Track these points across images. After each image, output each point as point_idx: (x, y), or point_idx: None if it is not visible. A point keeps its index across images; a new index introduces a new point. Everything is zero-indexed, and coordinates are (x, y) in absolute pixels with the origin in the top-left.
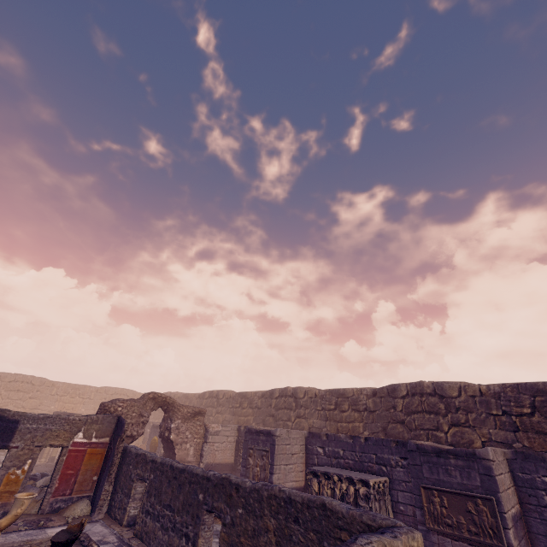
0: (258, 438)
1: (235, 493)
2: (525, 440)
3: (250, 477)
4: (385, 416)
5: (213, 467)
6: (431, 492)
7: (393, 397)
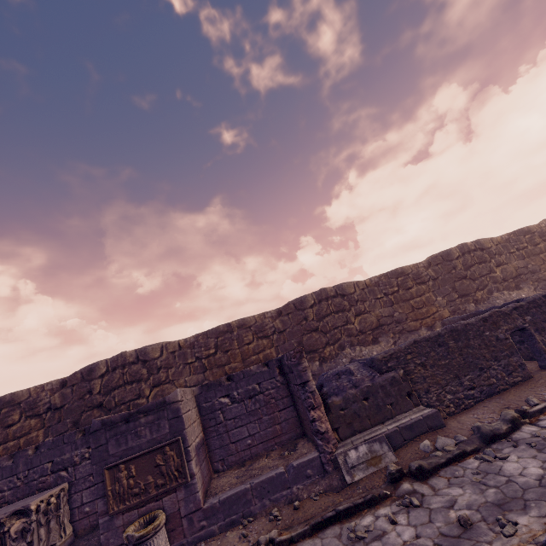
0: None
1: None
2: (211, 376)
3: None
4: (77, 407)
5: None
6: (117, 469)
7: (89, 380)
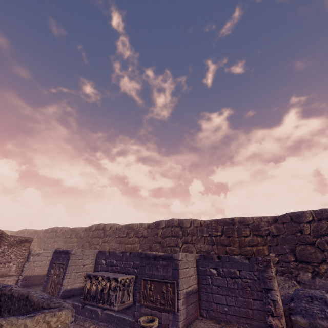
0: (60, 255)
1: None
2: (216, 250)
3: (50, 282)
4: (151, 240)
5: (31, 278)
6: (147, 282)
7: (157, 228)
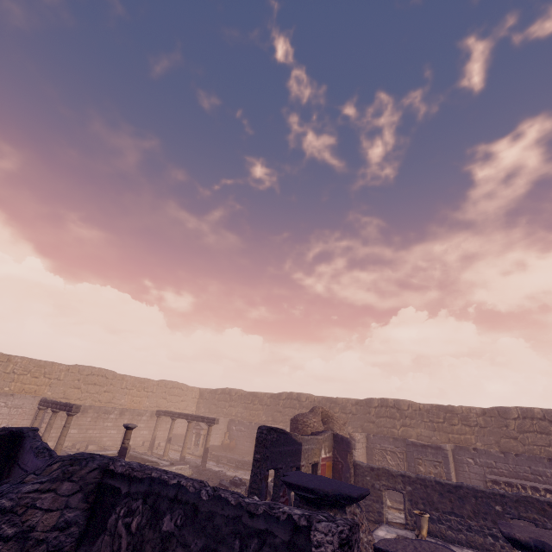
0: (425, 450)
1: (549, 508)
2: None
3: None
4: (497, 432)
5: None
6: None
7: (505, 418)
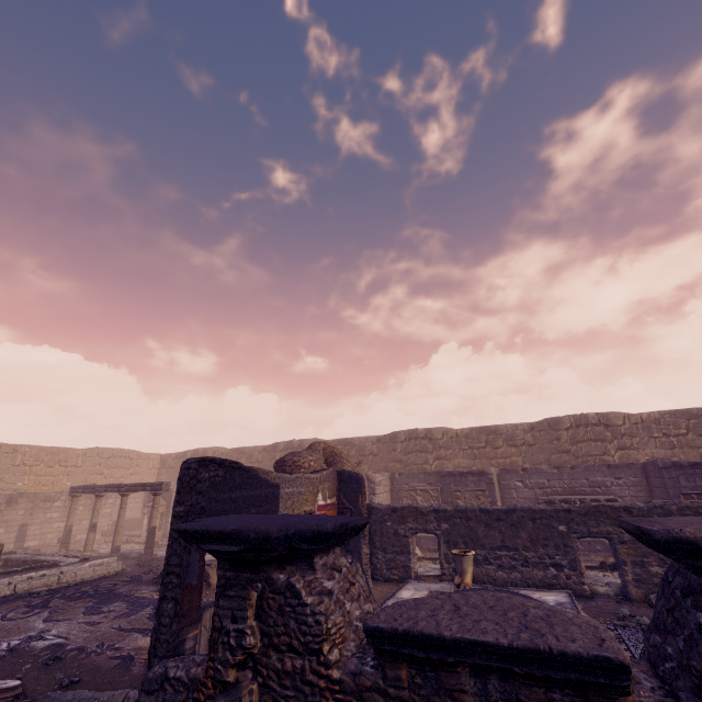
0: (465, 479)
1: (626, 515)
2: (681, 455)
3: None
4: (547, 448)
5: None
6: (689, 497)
7: (556, 430)
